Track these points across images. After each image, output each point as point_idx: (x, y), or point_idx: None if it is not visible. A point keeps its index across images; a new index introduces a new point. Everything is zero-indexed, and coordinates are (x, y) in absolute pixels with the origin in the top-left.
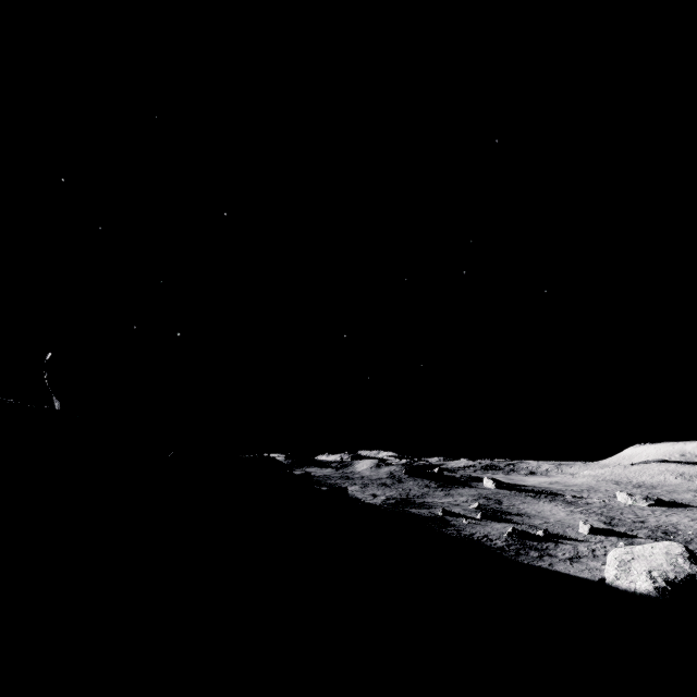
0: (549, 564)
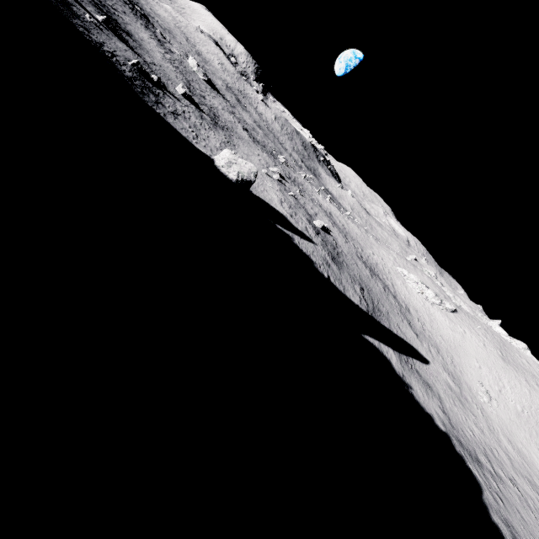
0: (164, 114)
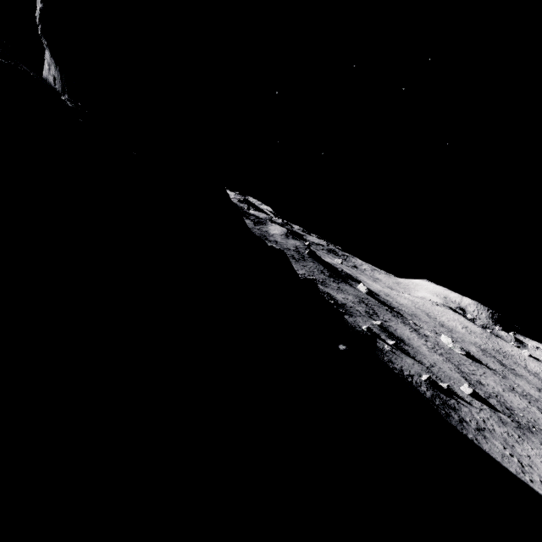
0: (476, 439)
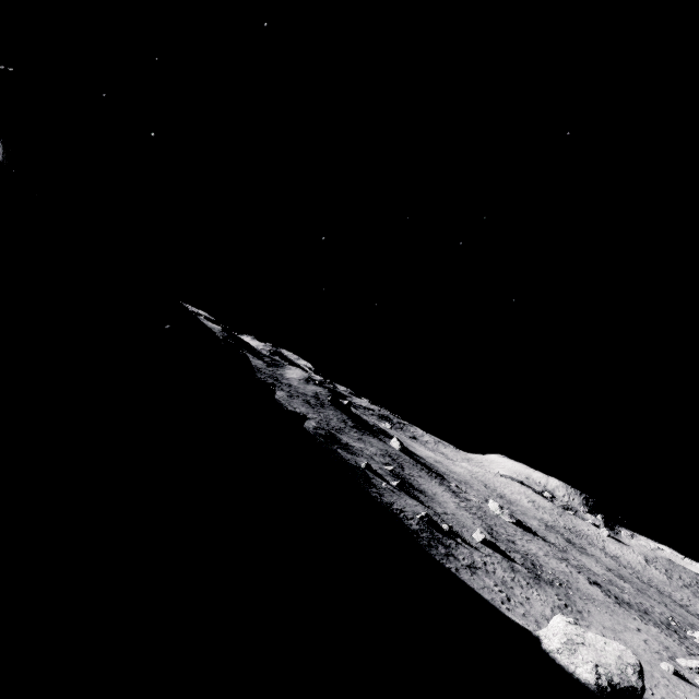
0: (456, 569)
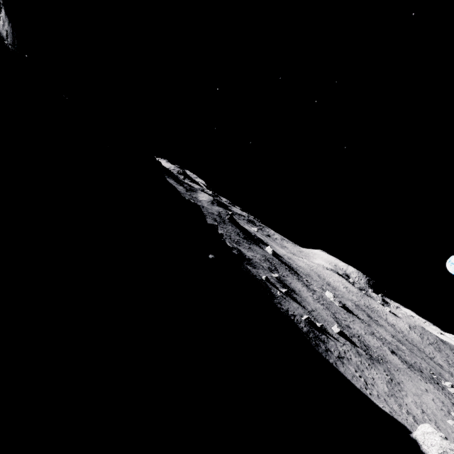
0: (335, 363)
